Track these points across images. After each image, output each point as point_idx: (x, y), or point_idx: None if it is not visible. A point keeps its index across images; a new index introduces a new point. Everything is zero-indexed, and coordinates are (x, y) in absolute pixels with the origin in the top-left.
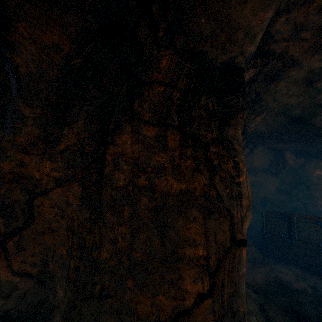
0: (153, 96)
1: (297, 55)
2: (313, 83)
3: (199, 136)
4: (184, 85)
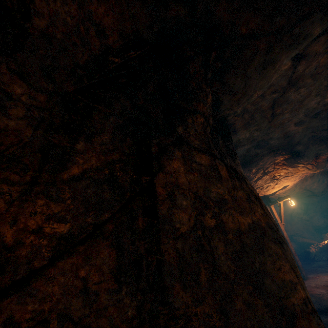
0: (196, 125)
1: (238, 127)
2: (236, 148)
3: (235, 169)
4: (212, 123)
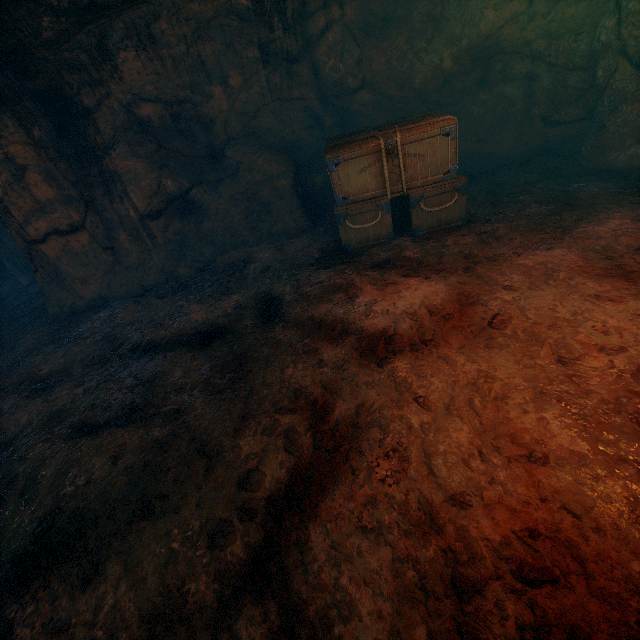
0: None
1: None
2: None
3: None
4: None
